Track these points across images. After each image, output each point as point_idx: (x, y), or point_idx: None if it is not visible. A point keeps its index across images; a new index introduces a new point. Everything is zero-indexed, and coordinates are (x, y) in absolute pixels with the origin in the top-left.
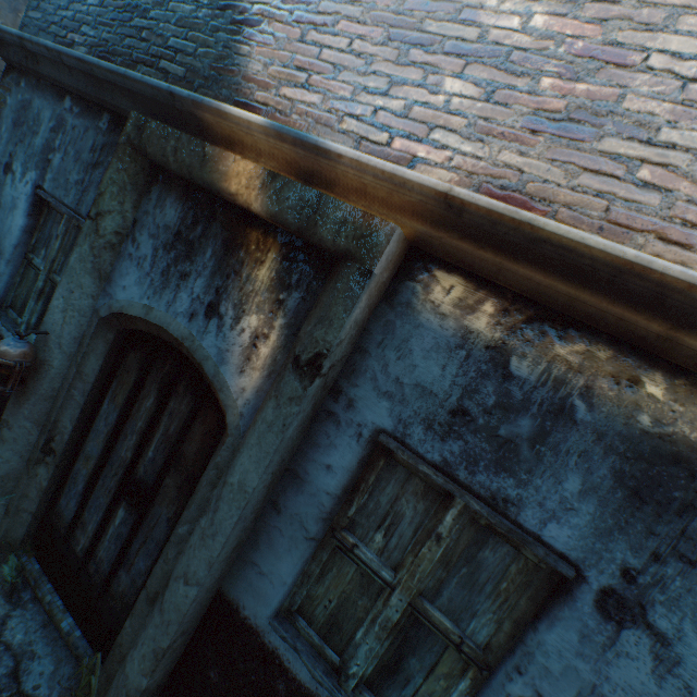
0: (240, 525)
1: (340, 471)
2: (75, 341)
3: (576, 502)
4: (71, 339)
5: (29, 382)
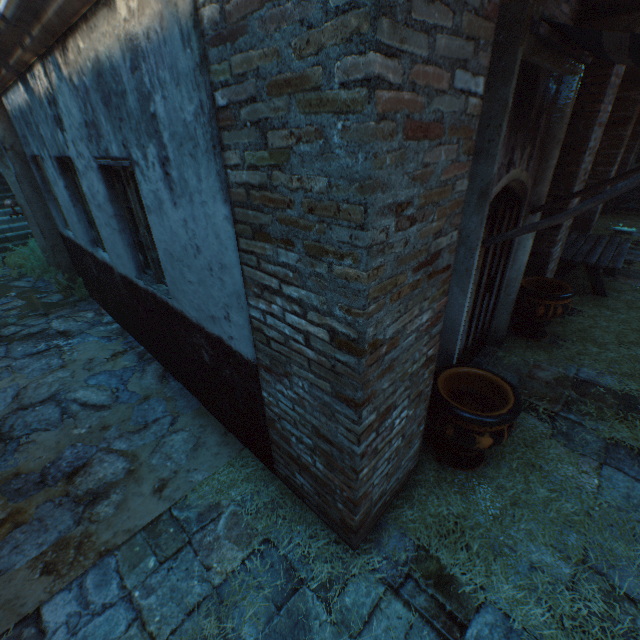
0: (36, 205)
1: (37, 176)
2: (22, 194)
3: (31, 140)
4: (21, 194)
5: (25, 214)
